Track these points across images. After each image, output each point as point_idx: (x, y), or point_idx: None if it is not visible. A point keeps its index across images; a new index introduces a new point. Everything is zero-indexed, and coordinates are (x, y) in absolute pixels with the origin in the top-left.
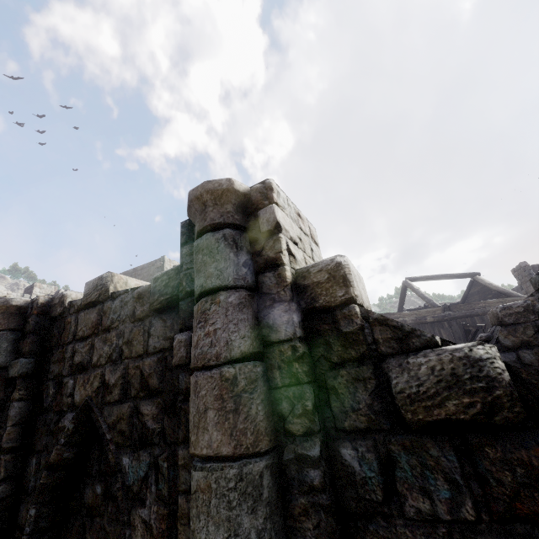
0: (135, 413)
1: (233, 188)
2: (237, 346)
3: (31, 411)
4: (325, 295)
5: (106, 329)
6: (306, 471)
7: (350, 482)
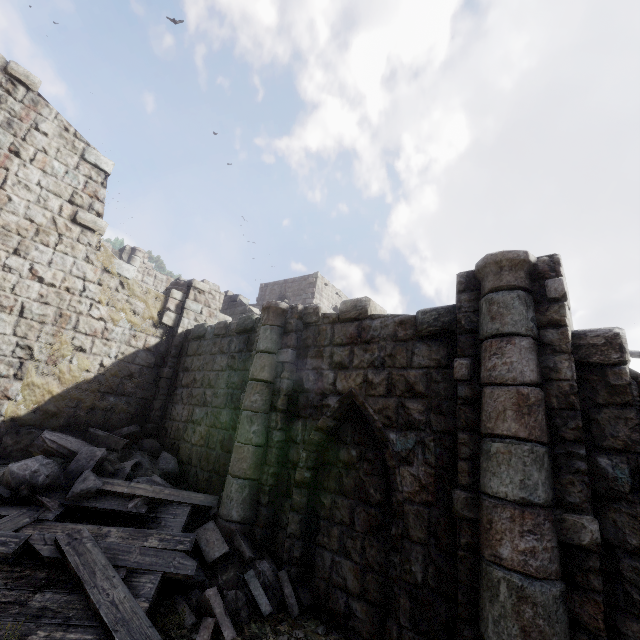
0: (401, 406)
1: (528, 259)
2: (527, 376)
3: (292, 389)
4: (599, 355)
5: (366, 342)
6: (575, 461)
7: (602, 478)
